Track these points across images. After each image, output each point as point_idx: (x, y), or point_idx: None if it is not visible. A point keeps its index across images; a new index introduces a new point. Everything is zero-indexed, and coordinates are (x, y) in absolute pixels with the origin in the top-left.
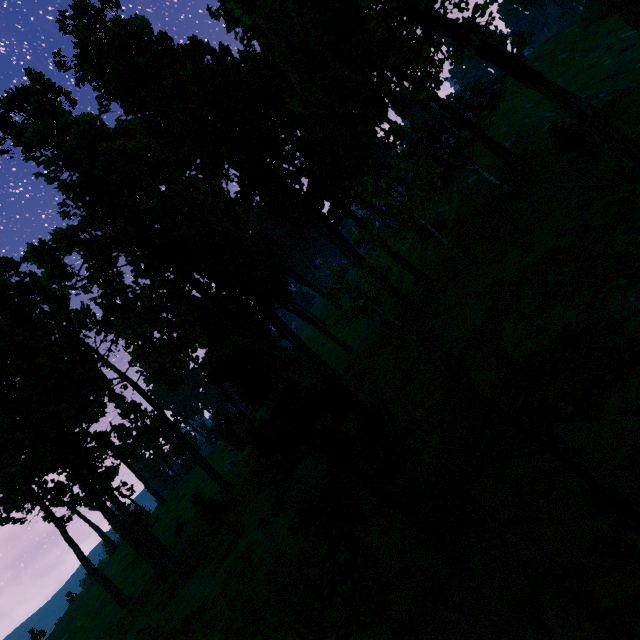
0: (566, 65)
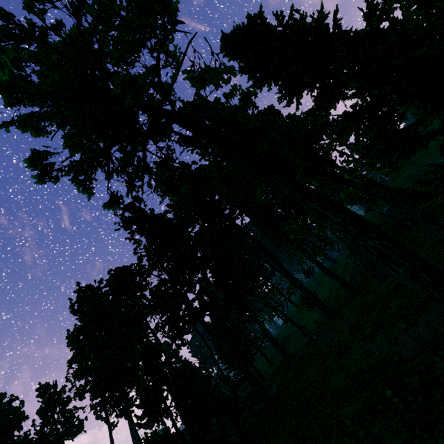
0: None
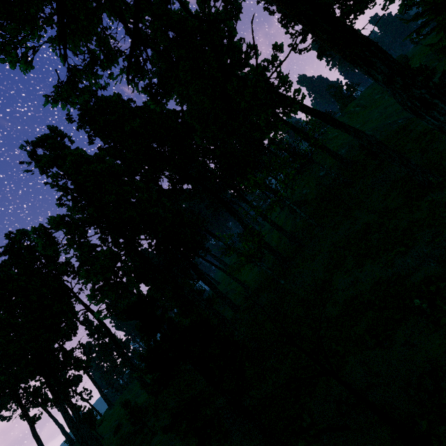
0: (380, 102)
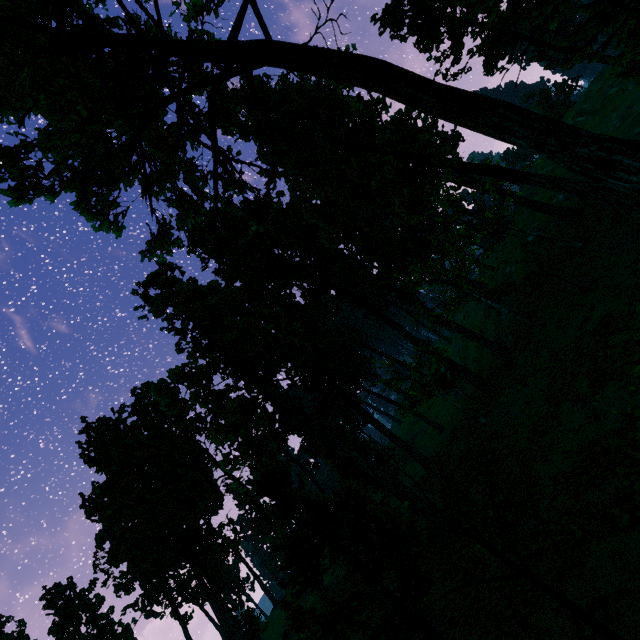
0: (620, 97)
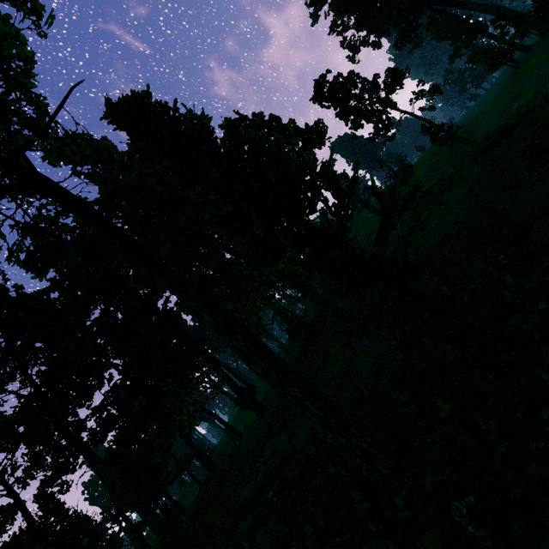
0: None
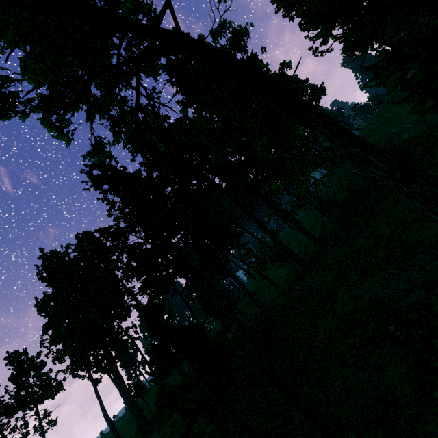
0: None
